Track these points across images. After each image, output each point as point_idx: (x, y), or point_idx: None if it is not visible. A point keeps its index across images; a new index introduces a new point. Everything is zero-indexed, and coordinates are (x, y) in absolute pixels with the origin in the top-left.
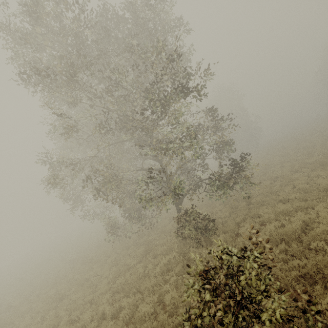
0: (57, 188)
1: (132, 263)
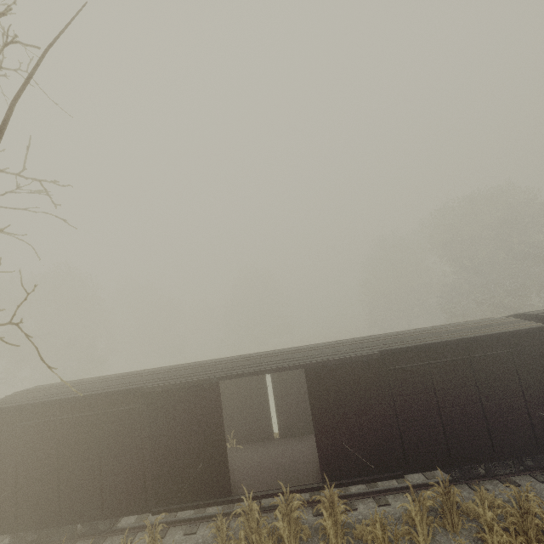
0: None
1: None
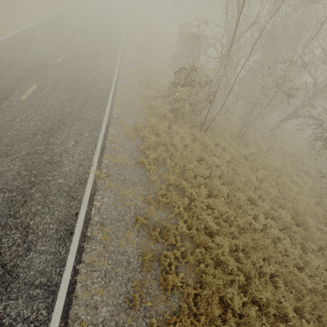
0: None
1: None
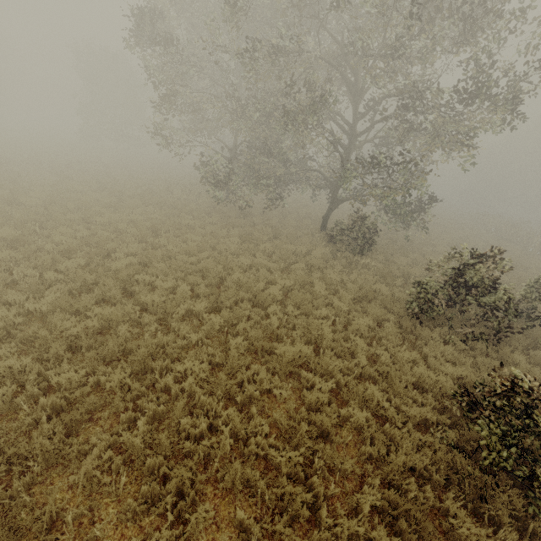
0: (141, 48)
1: (265, 236)
